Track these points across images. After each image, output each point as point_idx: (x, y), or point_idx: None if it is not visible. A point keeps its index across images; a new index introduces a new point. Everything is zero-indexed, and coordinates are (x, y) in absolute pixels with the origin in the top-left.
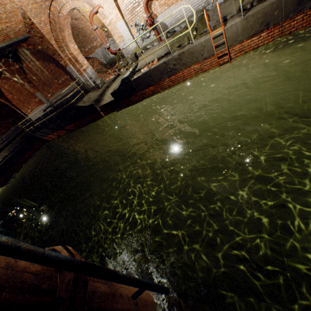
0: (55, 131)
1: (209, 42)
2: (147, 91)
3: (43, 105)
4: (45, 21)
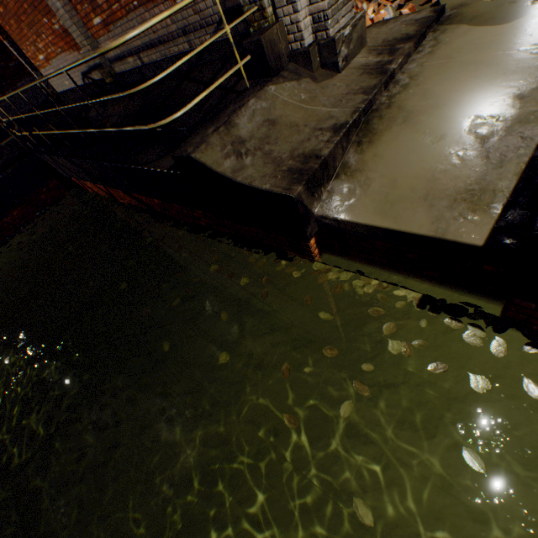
0: (97, 182)
1: None
2: None
3: (78, 53)
4: None
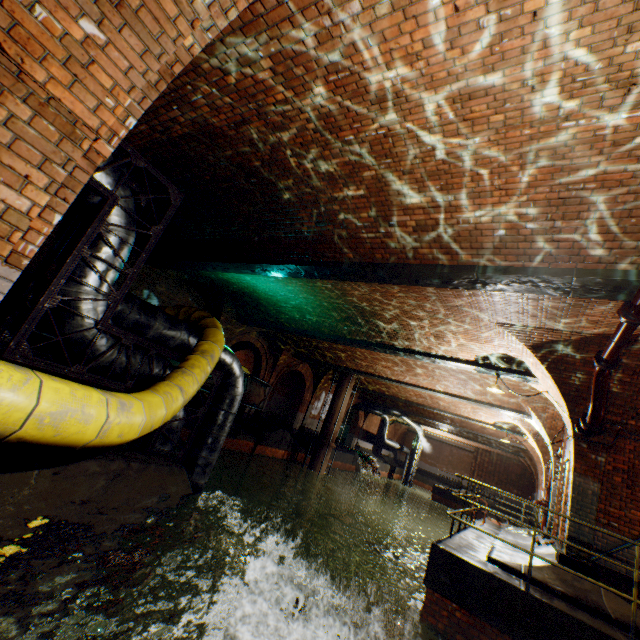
0: None
1: None
2: None
3: None
4: None
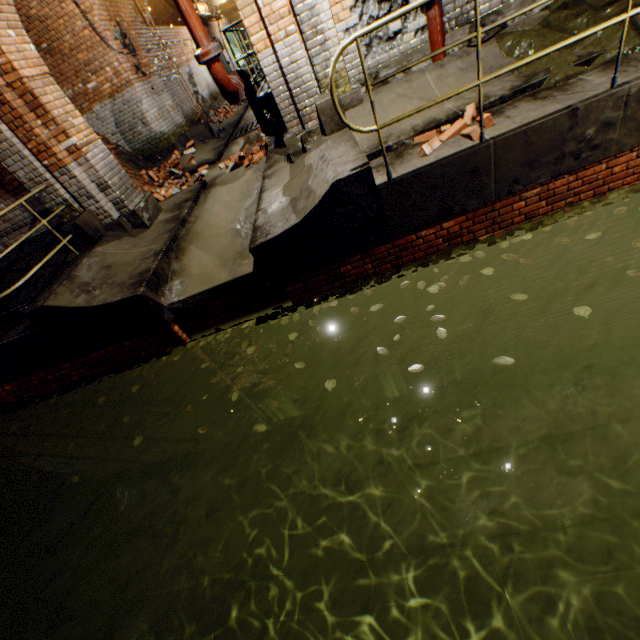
0: None
1: None
2: (429, 235)
3: None
4: None
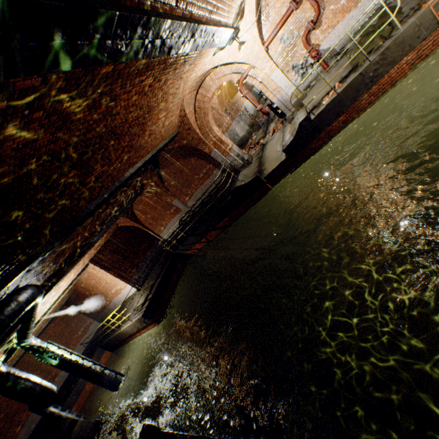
0: (203, 236)
1: (425, 16)
2: (336, 124)
3: (179, 214)
4: (191, 111)
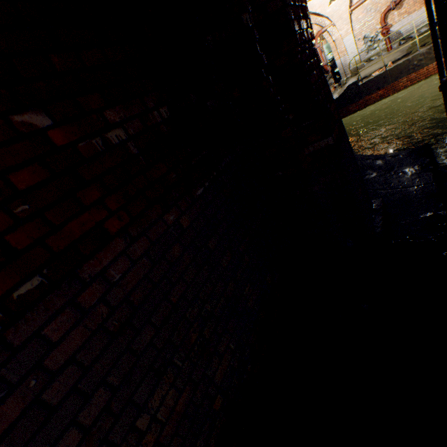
0: None
1: None
2: (374, 96)
3: None
4: None
